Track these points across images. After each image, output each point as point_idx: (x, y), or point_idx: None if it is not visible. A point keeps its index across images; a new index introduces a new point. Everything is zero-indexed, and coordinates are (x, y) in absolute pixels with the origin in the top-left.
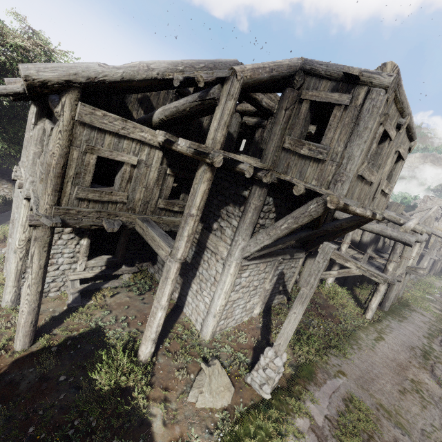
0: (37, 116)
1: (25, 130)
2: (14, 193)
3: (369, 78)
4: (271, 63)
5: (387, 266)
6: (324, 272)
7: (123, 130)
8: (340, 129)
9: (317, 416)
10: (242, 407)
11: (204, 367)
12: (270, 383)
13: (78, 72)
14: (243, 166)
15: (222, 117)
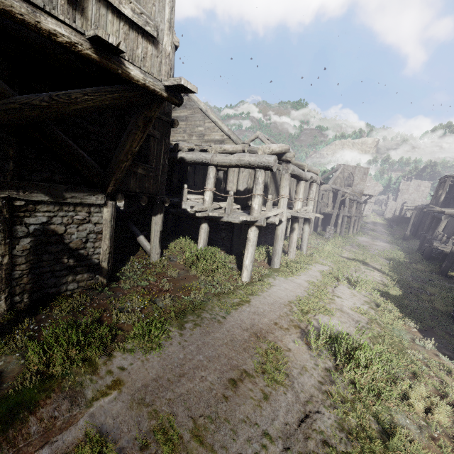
0: None
1: None
2: None
3: None
4: None
5: (252, 204)
6: None
7: None
8: None
9: None
10: None
11: None
12: None
13: None
14: None
15: None
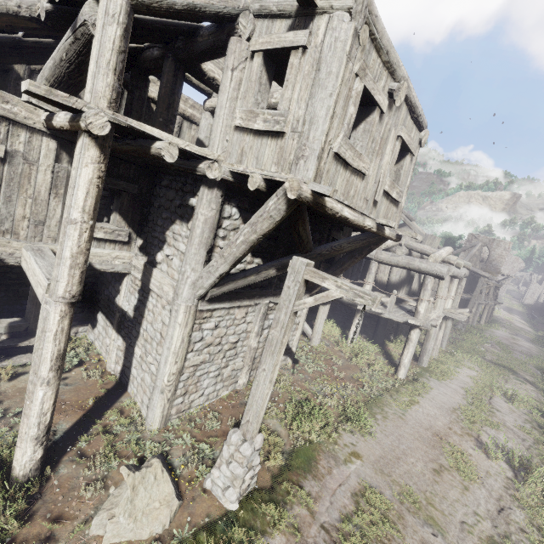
0: None
1: None
2: None
3: (328, 1)
4: None
5: (417, 307)
6: (297, 301)
7: None
8: (299, 84)
9: (307, 527)
10: (189, 530)
11: (126, 472)
12: (236, 485)
13: None
14: (159, 144)
15: (100, 53)
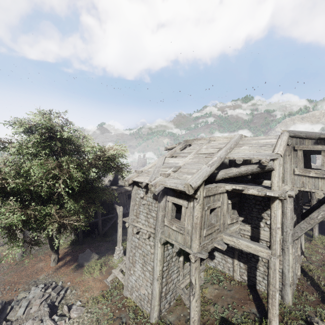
0: (162, 195)
1: (131, 200)
2: (128, 240)
3: None
4: (283, 142)
5: None
6: None
7: (216, 191)
8: None
9: None
10: None
11: (317, 324)
12: None
13: (205, 175)
14: (290, 193)
15: (279, 175)
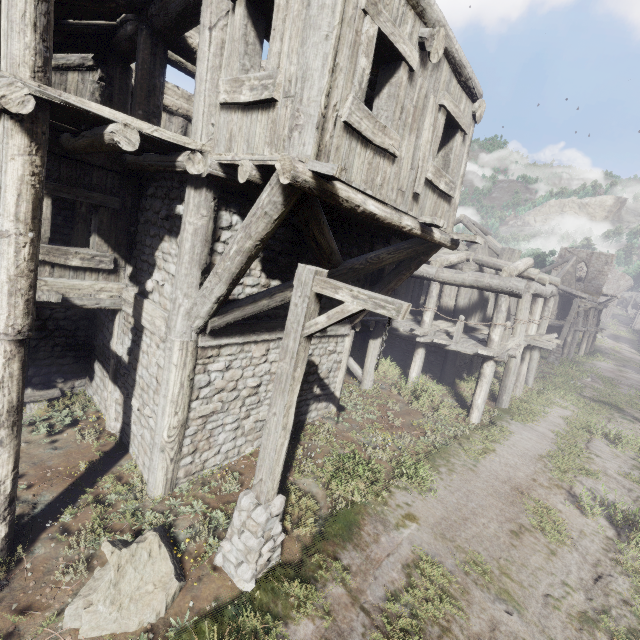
0: None
1: None
2: None
3: None
4: None
5: (490, 334)
6: (307, 323)
7: None
8: (288, 30)
9: (341, 609)
10: (191, 617)
11: (109, 550)
12: (250, 560)
13: None
14: (111, 127)
15: (10, 1)
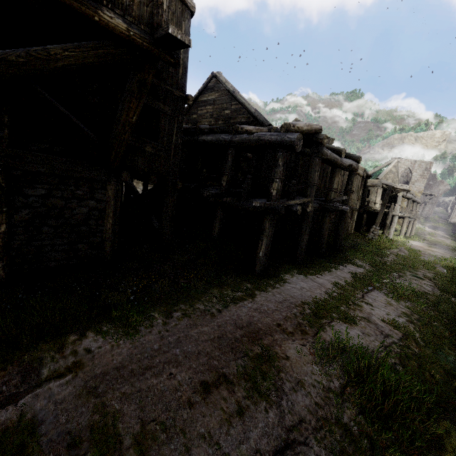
0: None
1: None
2: None
3: None
4: None
5: (269, 189)
6: None
7: None
8: None
9: None
10: None
11: None
12: None
13: None
14: None
15: None
